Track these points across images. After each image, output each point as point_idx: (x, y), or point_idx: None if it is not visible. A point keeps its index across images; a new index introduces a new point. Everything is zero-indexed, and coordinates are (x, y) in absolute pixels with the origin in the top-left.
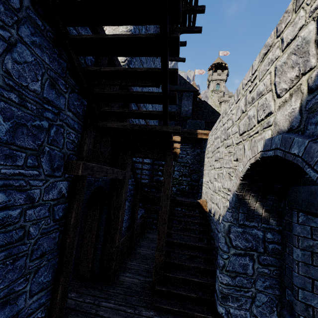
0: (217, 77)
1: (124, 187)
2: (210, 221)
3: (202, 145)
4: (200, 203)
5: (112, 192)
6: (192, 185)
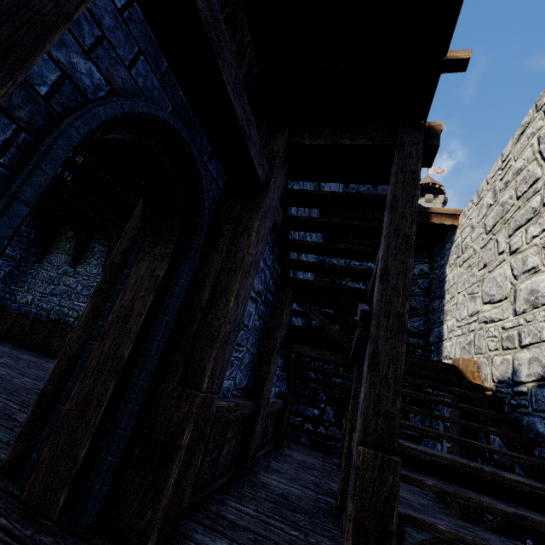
0: (426, 205)
1: (259, 213)
2: (516, 412)
3: (436, 254)
4: (459, 368)
5: (219, 226)
6: (409, 343)
